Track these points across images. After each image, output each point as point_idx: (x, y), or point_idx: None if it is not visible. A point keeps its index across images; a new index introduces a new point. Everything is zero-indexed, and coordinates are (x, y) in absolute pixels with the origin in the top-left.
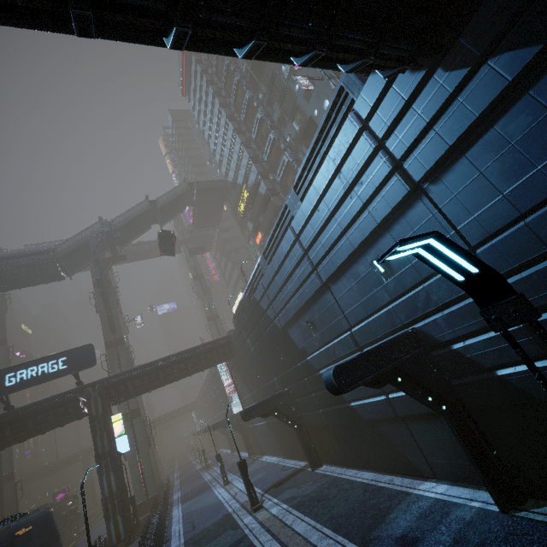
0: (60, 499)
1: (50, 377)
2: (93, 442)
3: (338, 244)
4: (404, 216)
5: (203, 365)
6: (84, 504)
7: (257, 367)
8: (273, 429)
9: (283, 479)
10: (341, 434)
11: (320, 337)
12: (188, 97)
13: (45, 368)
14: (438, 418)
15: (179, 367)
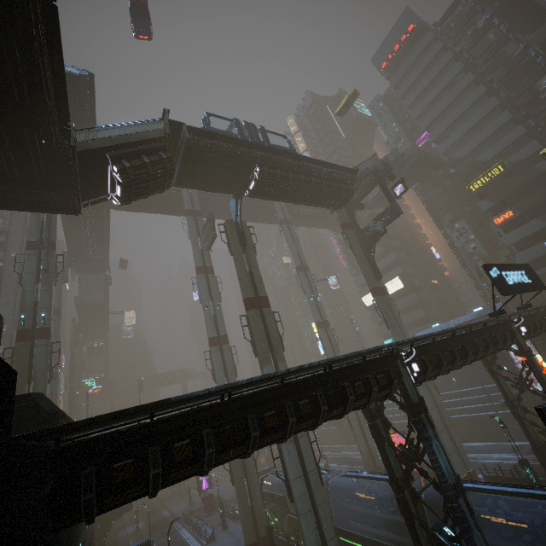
0: None
1: (529, 288)
2: (540, 379)
3: None
4: None
5: None
6: None
7: None
8: None
9: None
10: None
11: None
12: (389, 74)
13: (520, 277)
14: None
15: None
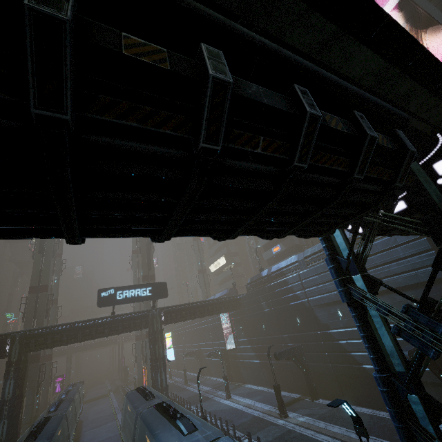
0: (58, 382)
1: (142, 299)
2: (153, 348)
3: (385, 279)
4: (439, 284)
5: (222, 311)
6: (200, 389)
7: (265, 323)
8: (268, 367)
9: (287, 402)
10: (344, 382)
11: (346, 321)
12: None
13: (139, 292)
14: (433, 386)
15: (208, 309)
